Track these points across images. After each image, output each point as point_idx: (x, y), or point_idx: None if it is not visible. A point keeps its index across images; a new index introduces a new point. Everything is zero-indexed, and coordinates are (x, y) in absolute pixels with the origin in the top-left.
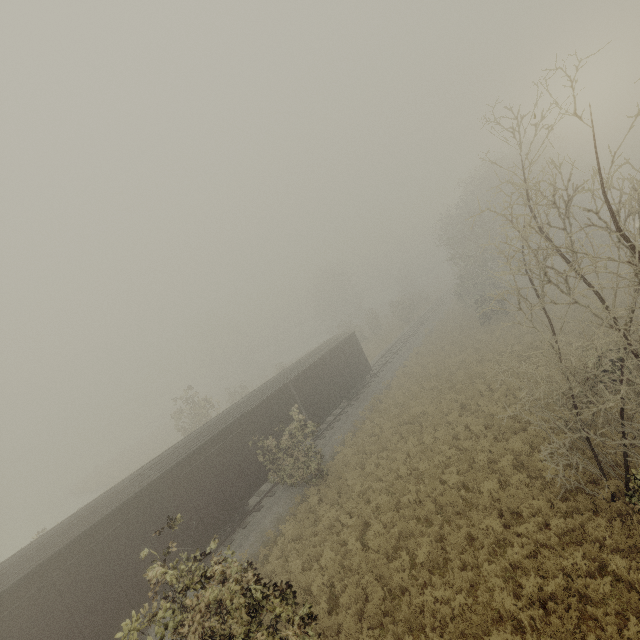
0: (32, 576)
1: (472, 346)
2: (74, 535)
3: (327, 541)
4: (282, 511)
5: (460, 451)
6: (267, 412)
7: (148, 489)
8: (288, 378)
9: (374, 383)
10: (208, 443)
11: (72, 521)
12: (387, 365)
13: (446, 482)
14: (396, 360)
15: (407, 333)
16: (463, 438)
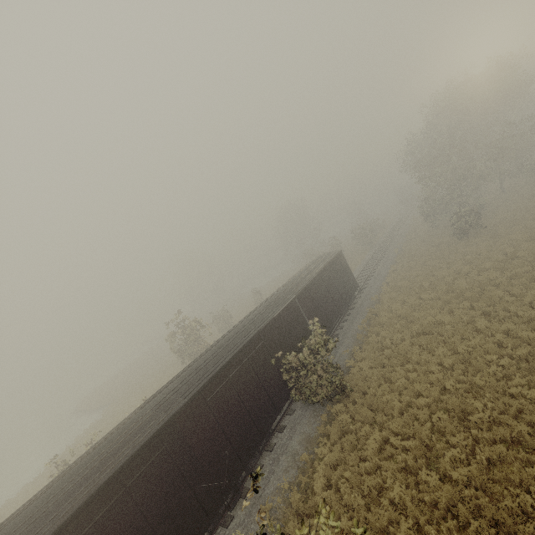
0: None
1: (459, 258)
2: (98, 482)
3: (383, 468)
4: (309, 431)
5: (514, 360)
6: (280, 328)
7: (176, 418)
8: (293, 294)
9: (361, 299)
10: (230, 363)
11: (92, 461)
12: (368, 282)
13: (513, 396)
14: (375, 278)
15: (375, 255)
16: (511, 346)
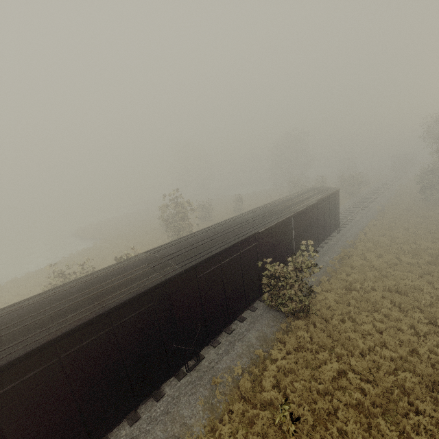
0: (38, 353)
1: None
2: (90, 314)
3: (335, 396)
4: (267, 332)
5: None
6: (272, 237)
7: (169, 282)
8: (291, 211)
9: (336, 238)
10: (225, 251)
11: (88, 291)
12: (345, 226)
13: None
14: (353, 224)
15: (356, 205)
16: None
